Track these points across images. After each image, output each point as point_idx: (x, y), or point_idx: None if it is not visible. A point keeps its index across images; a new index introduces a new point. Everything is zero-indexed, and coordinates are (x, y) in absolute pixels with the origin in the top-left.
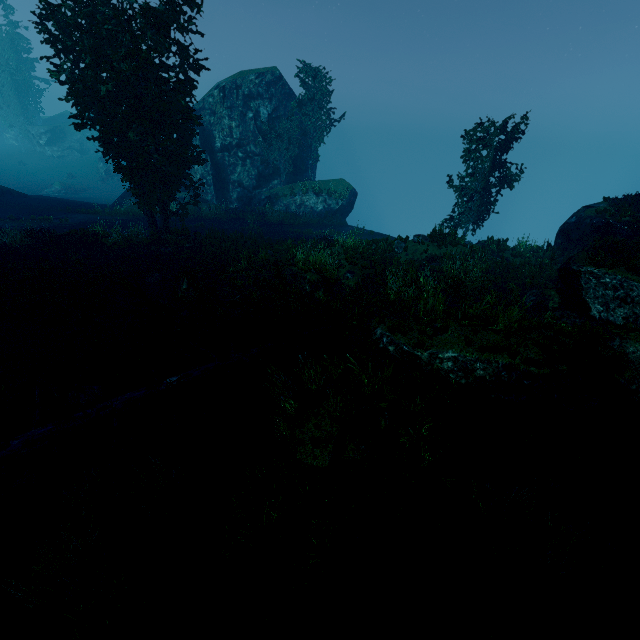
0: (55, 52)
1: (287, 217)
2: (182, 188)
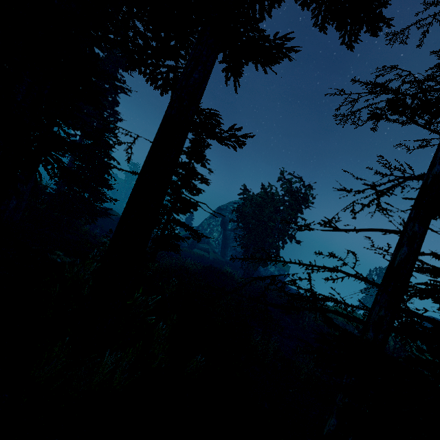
0: (244, 200)
1: (260, 274)
2: (203, 241)
